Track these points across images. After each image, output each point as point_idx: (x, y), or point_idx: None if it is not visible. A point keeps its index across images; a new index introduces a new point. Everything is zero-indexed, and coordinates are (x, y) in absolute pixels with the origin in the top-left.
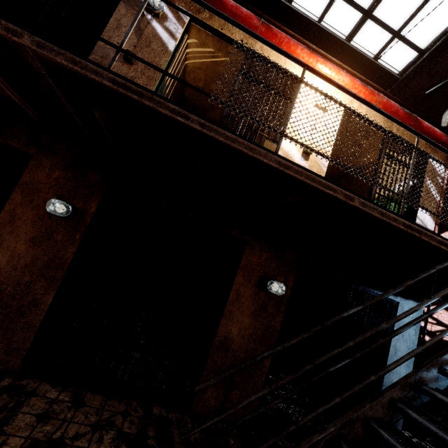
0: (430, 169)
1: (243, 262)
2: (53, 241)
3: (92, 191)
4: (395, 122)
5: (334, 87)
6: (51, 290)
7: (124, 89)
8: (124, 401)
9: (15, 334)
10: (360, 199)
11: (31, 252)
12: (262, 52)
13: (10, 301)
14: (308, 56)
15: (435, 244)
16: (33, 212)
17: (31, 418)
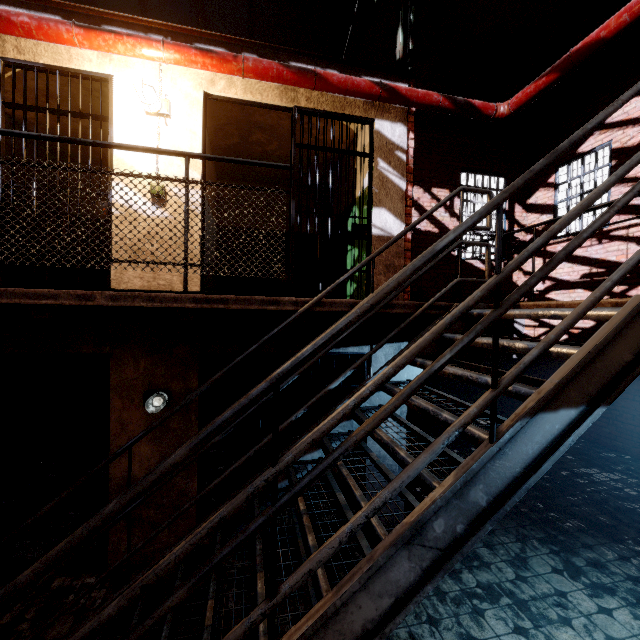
0: (381, 142)
1: (114, 383)
2: None
3: None
4: (136, 150)
5: (175, 68)
6: None
7: None
8: None
9: None
10: (106, 292)
11: None
12: (21, 54)
13: None
14: (86, 38)
15: (256, 308)
16: None
17: None
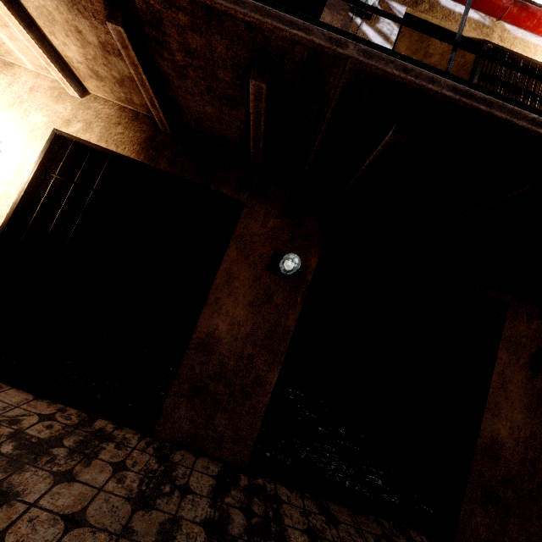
0: None
1: (505, 333)
2: (273, 306)
3: (311, 242)
4: None
5: None
6: (275, 366)
7: (468, 98)
8: (371, 518)
9: (240, 420)
10: None
11: (251, 319)
12: (502, 42)
13: (233, 378)
14: None
15: None
16: (250, 270)
17: (302, 535)
